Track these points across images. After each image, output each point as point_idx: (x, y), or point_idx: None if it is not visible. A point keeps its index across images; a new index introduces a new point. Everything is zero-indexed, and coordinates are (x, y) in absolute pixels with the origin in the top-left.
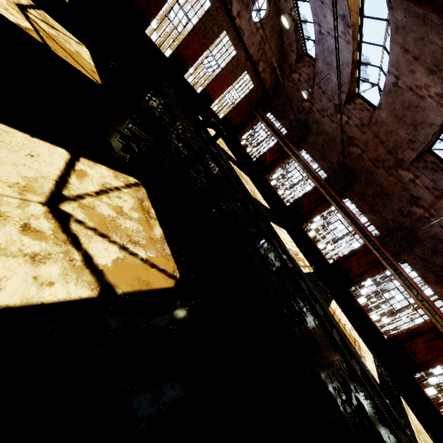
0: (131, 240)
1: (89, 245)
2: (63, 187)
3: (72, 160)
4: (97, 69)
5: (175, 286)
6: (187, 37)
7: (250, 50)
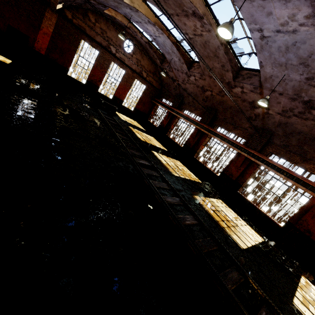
0: None
1: None
2: None
3: None
4: None
5: None
6: (91, 70)
7: (133, 67)
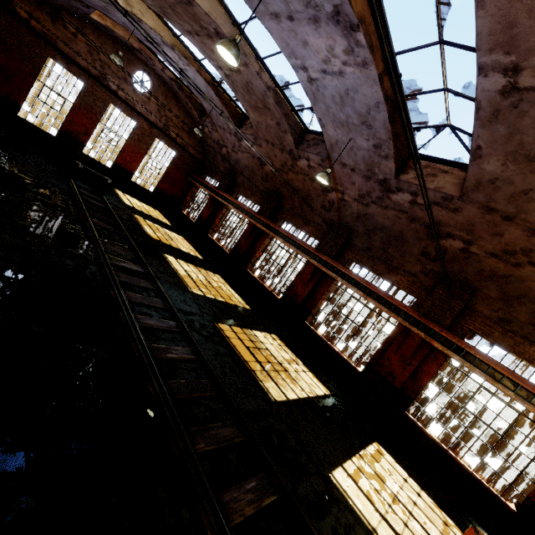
0: None
1: None
2: None
3: None
4: None
5: None
6: (69, 114)
7: (151, 118)
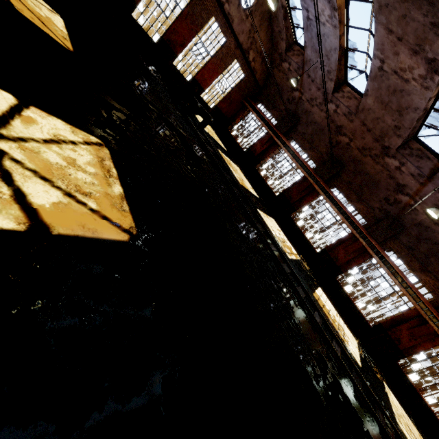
0: (81, 190)
1: (24, 184)
2: (1, 126)
3: (19, 106)
4: (70, 38)
5: (129, 241)
6: (175, 21)
7: (240, 38)
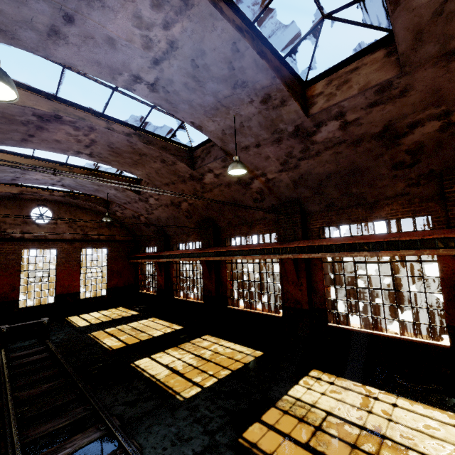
0: None
1: None
2: None
3: None
4: None
5: None
6: None
7: (67, 237)
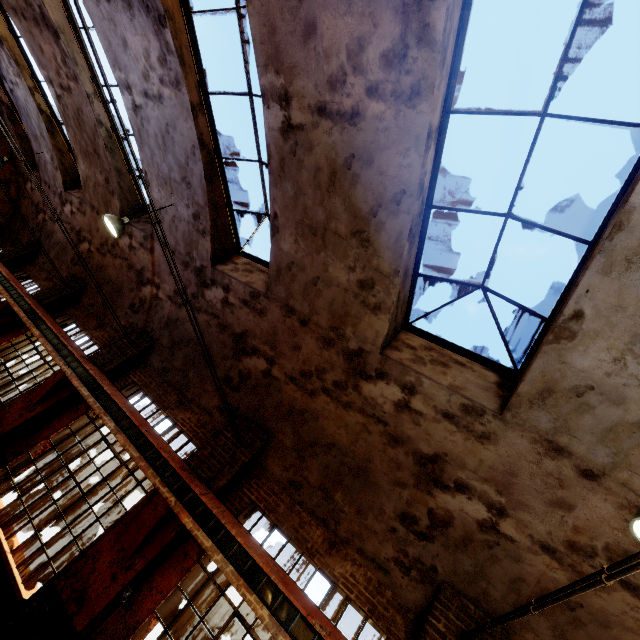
0: None
1: None
2: None
3: None
4: None
5: None
6: None
7: None
